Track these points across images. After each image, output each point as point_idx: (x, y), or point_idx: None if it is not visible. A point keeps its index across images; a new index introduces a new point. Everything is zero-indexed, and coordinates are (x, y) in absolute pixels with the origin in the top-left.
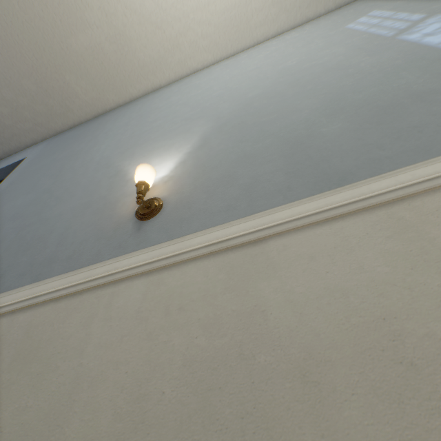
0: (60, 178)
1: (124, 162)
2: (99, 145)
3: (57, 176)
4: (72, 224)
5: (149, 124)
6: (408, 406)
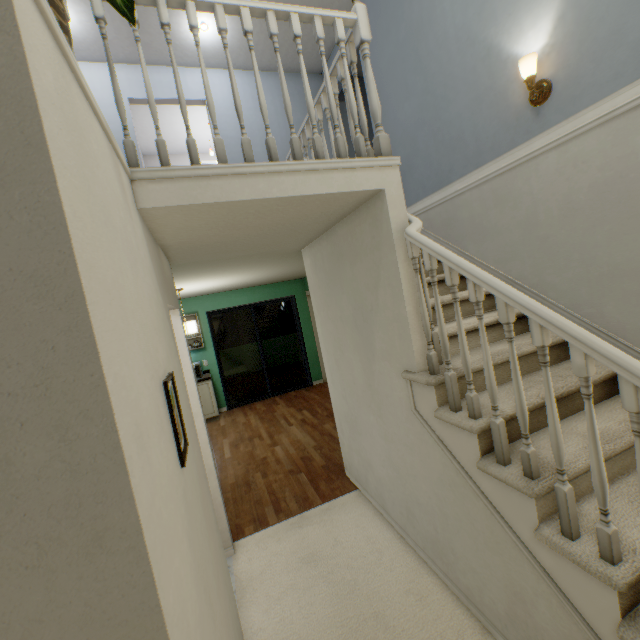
0: (426, 74)
1: (487, 32)
2: (438, 5)
3: (421, 71)
4: (475, 123)
5: None
6: None
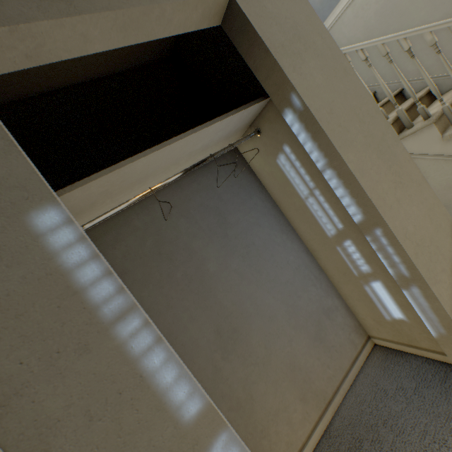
0: None
1: None
2: None
3: None
4: None
5: None
6: None
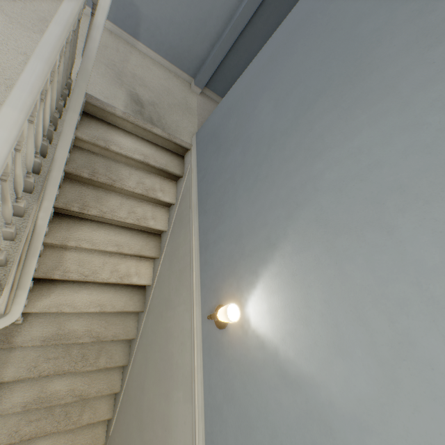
0: (289, 133)
1: (290, 241)
2: (372, 115)
3: (296, 119)
4: (225, 238)
5: (434, 220)
6: (163, 421)
